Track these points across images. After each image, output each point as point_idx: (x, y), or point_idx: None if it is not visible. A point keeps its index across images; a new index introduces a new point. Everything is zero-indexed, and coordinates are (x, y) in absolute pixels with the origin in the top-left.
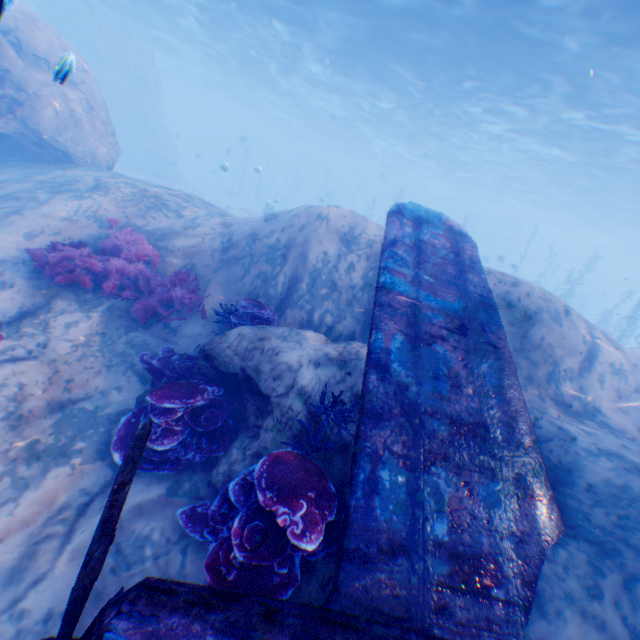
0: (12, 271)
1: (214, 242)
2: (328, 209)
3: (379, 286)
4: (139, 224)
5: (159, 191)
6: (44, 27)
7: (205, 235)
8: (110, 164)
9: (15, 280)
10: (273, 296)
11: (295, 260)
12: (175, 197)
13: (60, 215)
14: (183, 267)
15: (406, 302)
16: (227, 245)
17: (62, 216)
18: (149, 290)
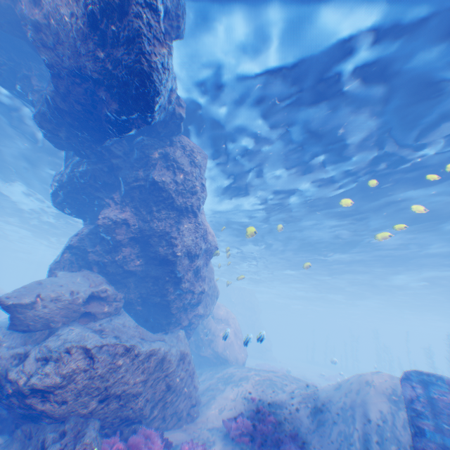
0: (215, 432)
1: (305, 407)
2: (370, 375)
3: (411, 433)
4: (264, 398)
5: (269, 374)
6: (221, 306)
7: (299, 402)
8: (242, 360)
9: (217, 438)
10: (353, 449)
11: (360, 417)
12: (277, 376)
13: (230, 396)
14: (291, 427)
15: (436, 446)
16: (313, 408)
17: (231, 397)
18: (276, 444)
